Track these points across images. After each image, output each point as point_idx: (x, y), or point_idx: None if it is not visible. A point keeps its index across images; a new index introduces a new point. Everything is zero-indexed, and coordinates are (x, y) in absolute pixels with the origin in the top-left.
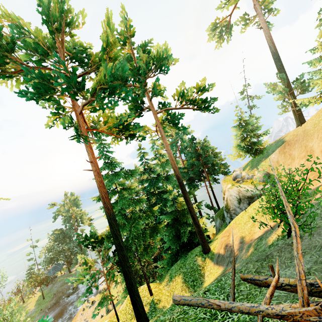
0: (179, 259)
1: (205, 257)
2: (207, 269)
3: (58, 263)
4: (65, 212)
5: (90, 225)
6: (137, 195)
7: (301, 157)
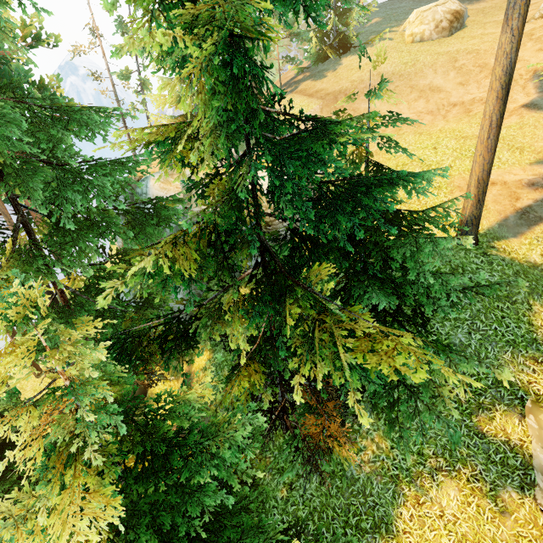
0: (424, 325)
1: (490, 246)
2: (521, 252)
3: None
4: None
5: None
6: None
7: (412, 100)
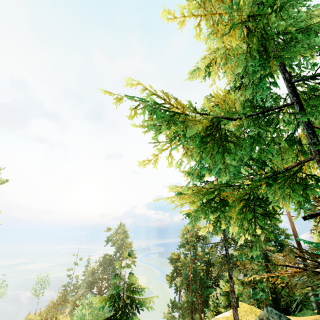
0: None
1: None
2: None
3: (92, 291)
4: (120, 240)
5: (133, 262)
6: (194, 248)
7: None
